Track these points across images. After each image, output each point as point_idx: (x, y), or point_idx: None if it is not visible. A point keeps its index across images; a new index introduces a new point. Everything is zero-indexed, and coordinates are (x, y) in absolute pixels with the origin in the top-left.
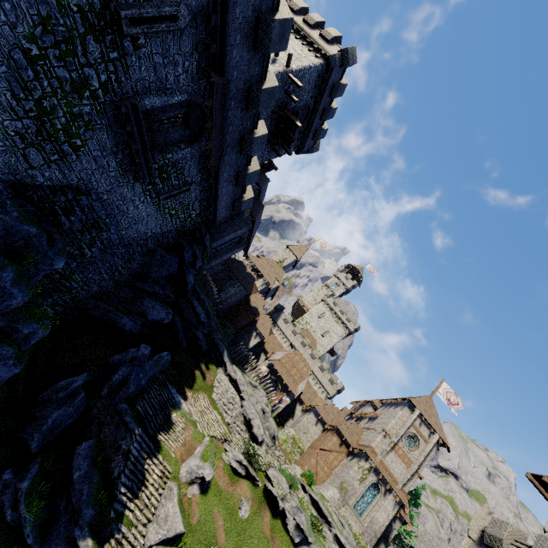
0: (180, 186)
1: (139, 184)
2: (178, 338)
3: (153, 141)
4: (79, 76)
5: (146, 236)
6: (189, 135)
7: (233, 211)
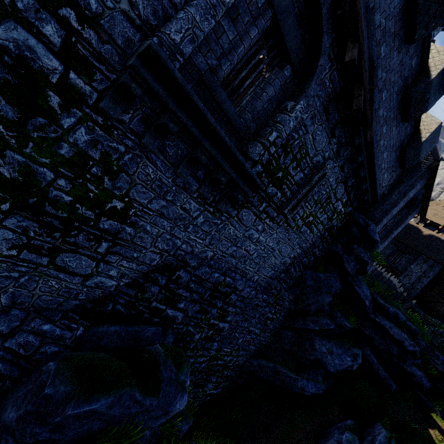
0: (307, 177)
1: (246, 210)
2: (379, 379)
3: (236, 128)
4: (4, 66)
5: (285, 265)
6: (293, 75)
7: (402, 168)
